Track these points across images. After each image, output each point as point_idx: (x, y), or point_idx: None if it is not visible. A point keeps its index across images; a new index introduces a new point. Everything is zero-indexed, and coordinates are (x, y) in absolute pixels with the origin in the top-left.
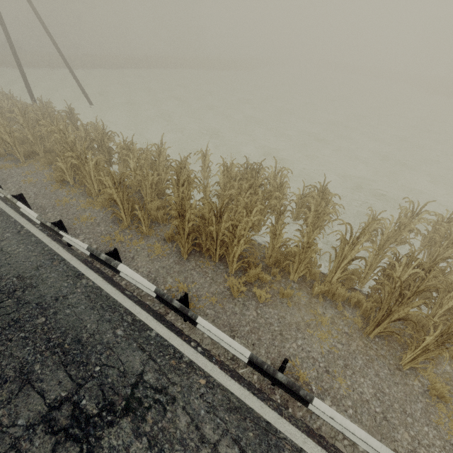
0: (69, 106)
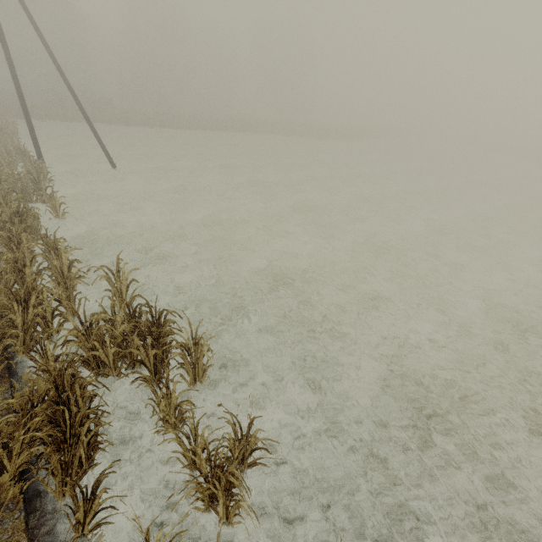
0: (36, 169)
